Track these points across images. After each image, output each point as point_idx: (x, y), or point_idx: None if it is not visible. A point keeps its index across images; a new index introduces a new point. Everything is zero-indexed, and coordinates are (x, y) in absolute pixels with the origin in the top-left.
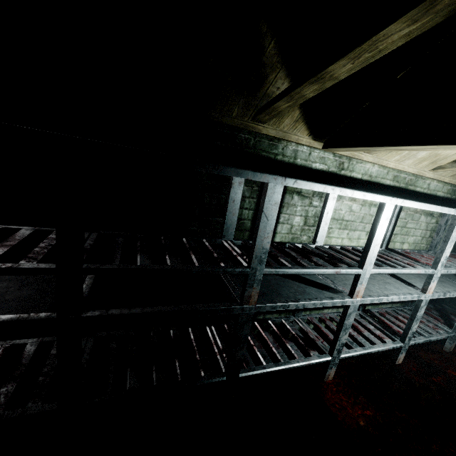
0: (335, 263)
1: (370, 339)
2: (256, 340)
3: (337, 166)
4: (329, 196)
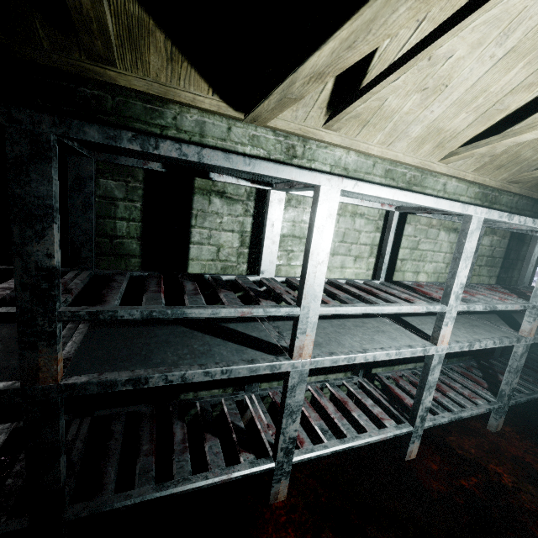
0: (258, 300)
1: (361, 423)
2: (151, 439)
3: (284, 151)
4: (270, 196)
